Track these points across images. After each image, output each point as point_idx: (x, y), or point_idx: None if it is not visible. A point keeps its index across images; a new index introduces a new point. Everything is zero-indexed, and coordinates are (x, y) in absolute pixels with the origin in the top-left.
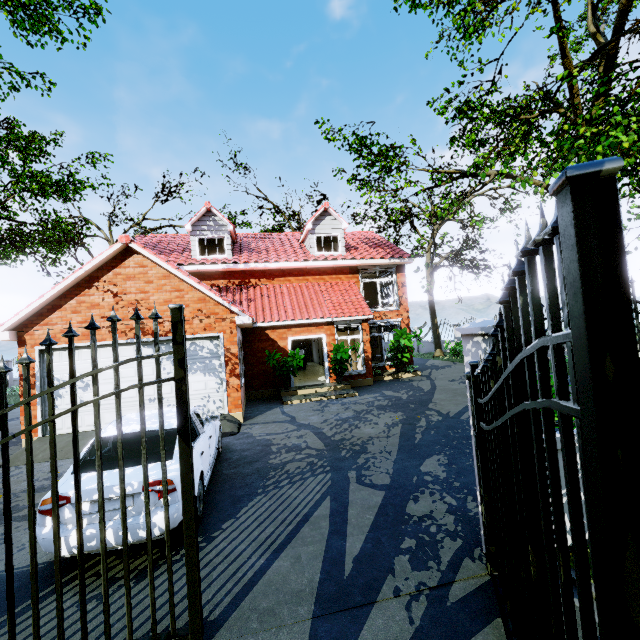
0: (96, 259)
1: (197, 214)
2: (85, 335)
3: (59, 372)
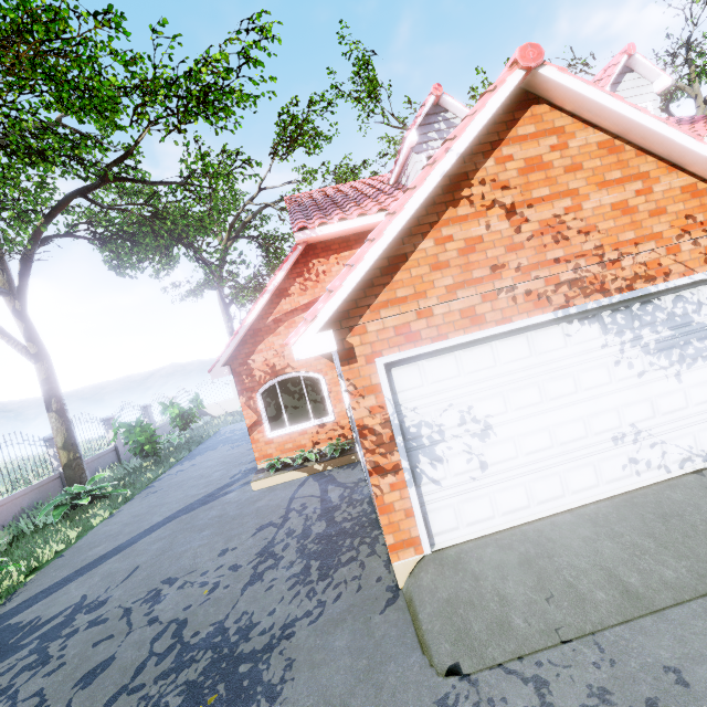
0: (475, 120)
1: (422, 111)
2: (467, 316)
3: (426, 408)
